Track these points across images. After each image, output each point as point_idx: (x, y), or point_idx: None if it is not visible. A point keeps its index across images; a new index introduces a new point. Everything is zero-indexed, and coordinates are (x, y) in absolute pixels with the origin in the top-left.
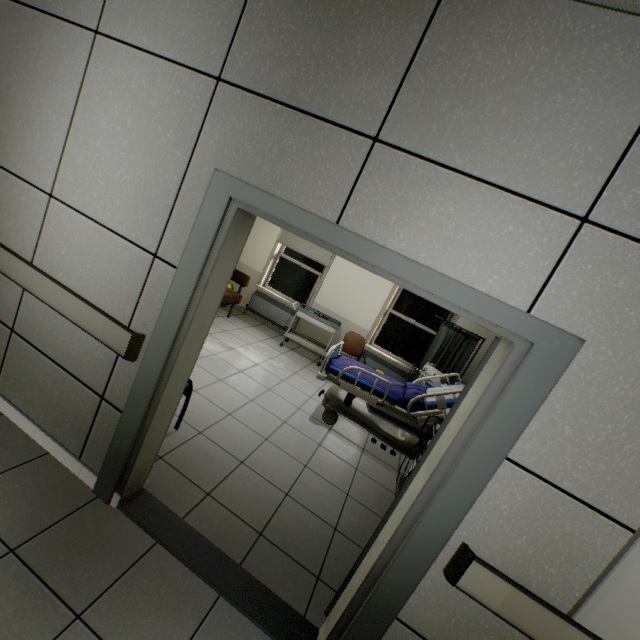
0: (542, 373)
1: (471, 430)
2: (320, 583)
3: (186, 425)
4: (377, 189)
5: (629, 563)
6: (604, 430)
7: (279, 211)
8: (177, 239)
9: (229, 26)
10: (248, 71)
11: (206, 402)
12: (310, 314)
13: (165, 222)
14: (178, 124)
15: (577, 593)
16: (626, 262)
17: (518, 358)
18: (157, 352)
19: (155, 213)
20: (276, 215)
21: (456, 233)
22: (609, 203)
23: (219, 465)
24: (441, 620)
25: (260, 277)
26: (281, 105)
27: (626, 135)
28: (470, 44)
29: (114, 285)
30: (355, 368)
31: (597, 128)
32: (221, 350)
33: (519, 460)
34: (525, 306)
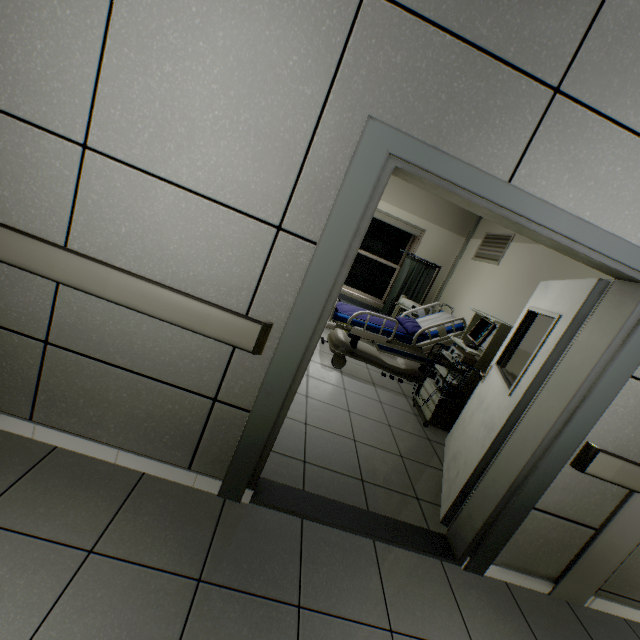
0: None
1: (607, 359)
2: (421, 502)
3: None
4: (552, 147)
5: None
6: None
7: (450, 171)
8: (310, 206)
9: None
10: None
11: None
12: None
13: (291, 185)
14: (304, 48)
15: None
16: None
17: None
18: (294, 340)
19: (275, 173)
20: (446, 176)
21: (619, 192)
22: None
23: (292, 432)
24: (563, 498)
25: None
26: (452, 36)
27: None
28: None
29: (218, 269)
30: (365, 313)
31: None
32: None
33: (636, 374)
34: None
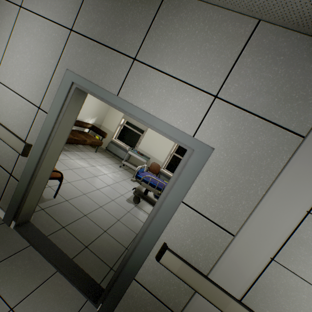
0: (197, 163)
1: (169, 189)
2: (112, 271)
3: (60, 196)
4: (134, 81)
5: (231, 249)
6: (222, 189)
7: (93, 89)
8: (49, 100)
9: (77, 7)
10: (84, 27)
11: (73, 187)
12: (134, 152)
13: (44, 93)
14: (53, 49)
15: (211, 265)
16: (232, 115)
17: (188, 157)
18: (36, 152)
19: (40, 88)
20: (91, 90)
21: (165, 101)
22: (225, 90)
23: (73, 215)
24: (154, 280)
25: (113, 134)
26: (97, 42)
27: (232, 61)
28: (173, 20)
29: (20, 121)
30: (148, 176)
31: (221, 58)
32: (88, 166)
33: (188, 203)
34: (192, 134)
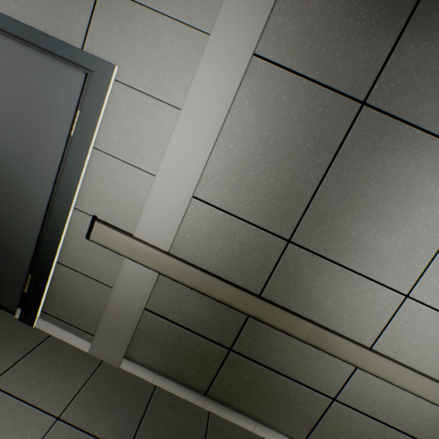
0: None
1: None
2: None
3: None
4: None
5: None
6: None
7: None
8: None
9: None
10: None
11: None
12: None
13: None
14: None
15: None
16: None
17: None
18: None
19: None
20: None
21: None
22: None
23: None
24: None
25: None
26: None
27: None
28: None
29: None
30: None
31: None
32: None
33: None
34: None
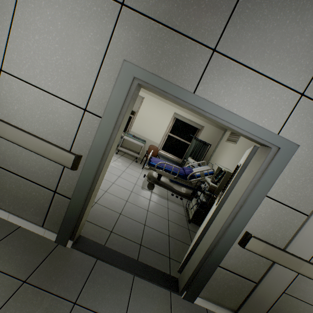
0: (282, 160)
1: (252, 186)
2: (171, 260)
3: None
4: (214, 76)
5: (306, 227)
6: (301, 180)
7: (163, 86)
8: (99, 100)
9: None
10: (141, 1)
11: None
12: (131, 137)
13: (90, 90)
14: (96, 29)
15: (287, 241)
16: None
17: (273, 154)
18: (91, 164)
19: (83, 84)
20: (162, 88)
21: (250, 99)
22: (312, 87)
23: (111, 217)
24: (236, 262)
25: None
26: (162, 25)
27: None
28: (262, 5)
29: (57, 127)
30: (163, 162)
31: (311, 53)
32: None
33: (270, 195)
34: (277, 132)
